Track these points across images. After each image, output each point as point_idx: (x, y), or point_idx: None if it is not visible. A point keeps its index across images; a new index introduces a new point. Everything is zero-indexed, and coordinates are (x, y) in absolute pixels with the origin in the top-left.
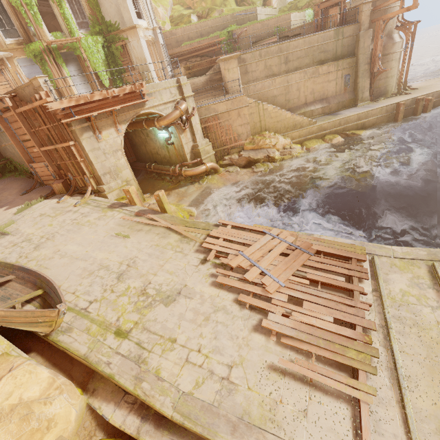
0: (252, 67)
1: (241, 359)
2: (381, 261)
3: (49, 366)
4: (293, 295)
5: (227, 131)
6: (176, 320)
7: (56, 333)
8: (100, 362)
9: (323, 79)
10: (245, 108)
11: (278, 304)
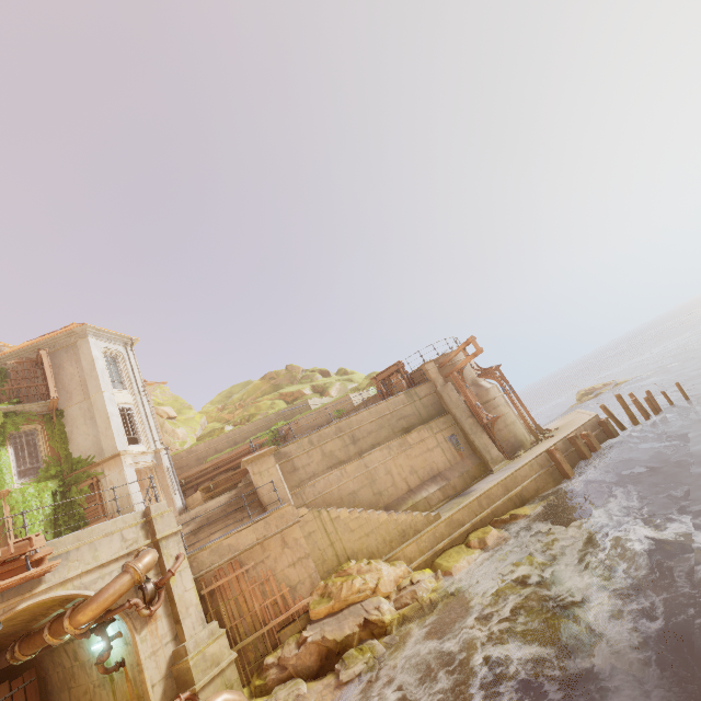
0: (302, 459)
1: None
2: None
3: None
4: None
5: (264, 586)
6: None
7: None
8: None
9: (420, 449)
10: (295, 526)
11: None
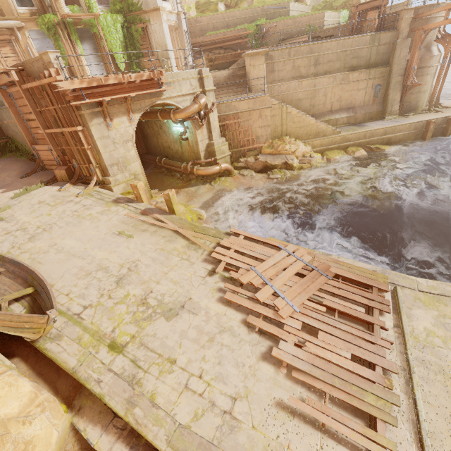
0: (279, 65)
1: (246, 391)
2: (404, 293)
3: (33, 375)
4: (308, 322)
5: (245, 132)
6: (177, 338)
7: (44, 340)
8: (89, 379)
9: (352, 87)
10: (268, 109)
11: (291, 331)
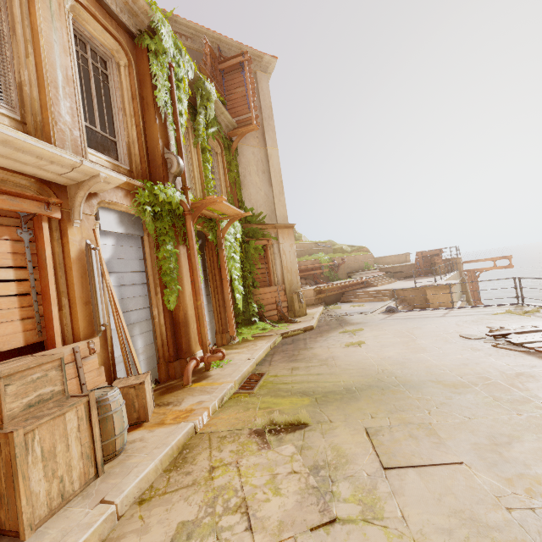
0: None
1: None
2: None
3: None
4: None
5: None
6: None
7: None
8: None
9: None
10: None
11: None
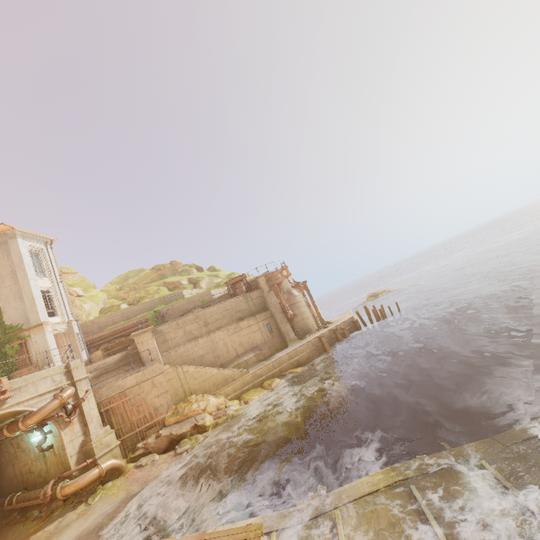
0: (171, 335)
1: None
2: (282, 539)
3: None
4: None
5: (139, 408)
6: None
7: None
8: None
9: (247, 331)
10: (161, 375)
11: None
